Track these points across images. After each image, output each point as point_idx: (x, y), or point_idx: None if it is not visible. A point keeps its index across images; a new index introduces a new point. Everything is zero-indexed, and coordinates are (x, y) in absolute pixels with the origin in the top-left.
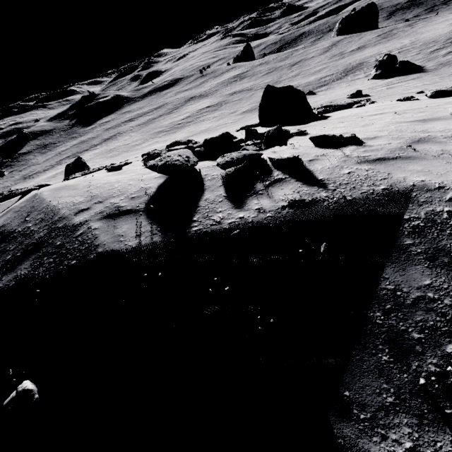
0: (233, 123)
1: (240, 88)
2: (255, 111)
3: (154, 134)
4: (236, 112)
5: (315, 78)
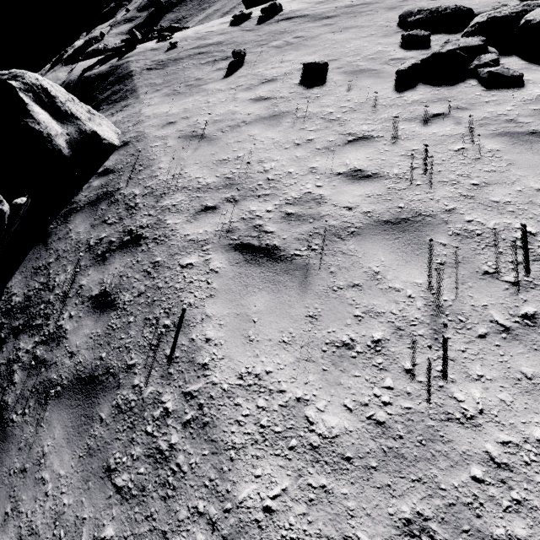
0: None
1: None
2: None
3: None
4: None
5: None
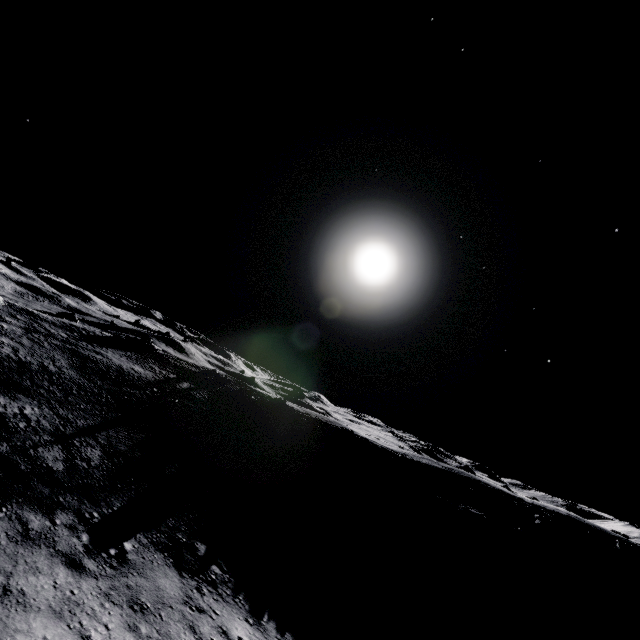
0: None
1: None
2: None
3: None
4: None
5: None
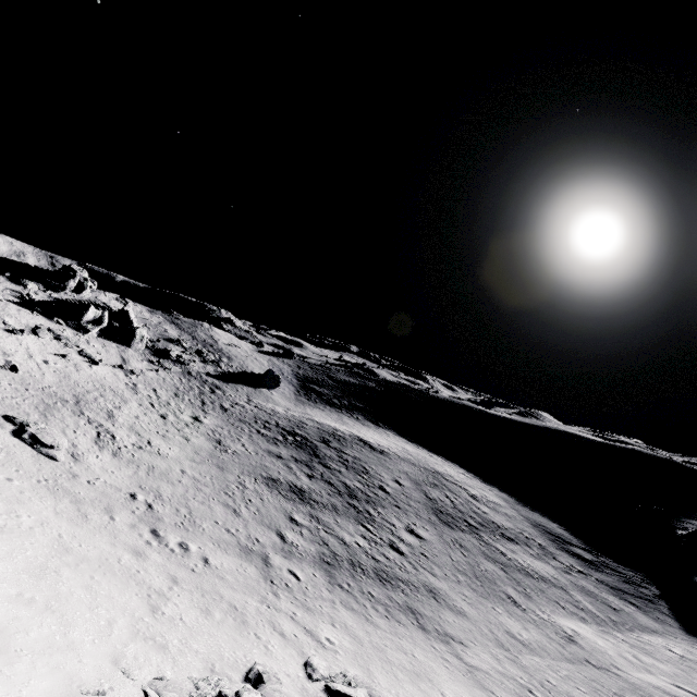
0: None
1: None
2: None
3: None
4: None
5: None
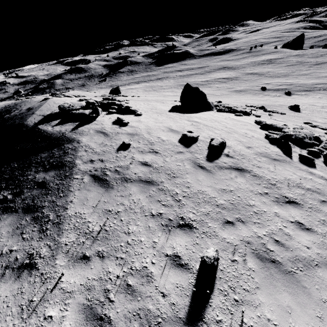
0: (215, 96)
1: (258, 71)
2: (240, 93)
3: (178, 85)
4: (231, 89)
5: (313, 81)
